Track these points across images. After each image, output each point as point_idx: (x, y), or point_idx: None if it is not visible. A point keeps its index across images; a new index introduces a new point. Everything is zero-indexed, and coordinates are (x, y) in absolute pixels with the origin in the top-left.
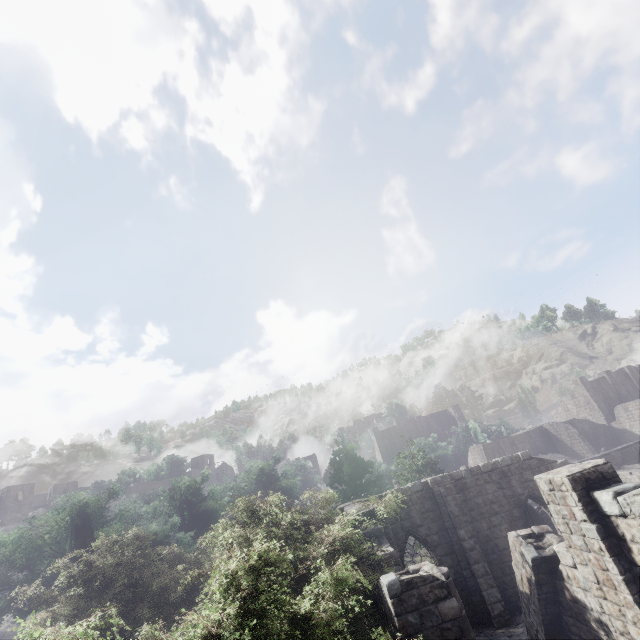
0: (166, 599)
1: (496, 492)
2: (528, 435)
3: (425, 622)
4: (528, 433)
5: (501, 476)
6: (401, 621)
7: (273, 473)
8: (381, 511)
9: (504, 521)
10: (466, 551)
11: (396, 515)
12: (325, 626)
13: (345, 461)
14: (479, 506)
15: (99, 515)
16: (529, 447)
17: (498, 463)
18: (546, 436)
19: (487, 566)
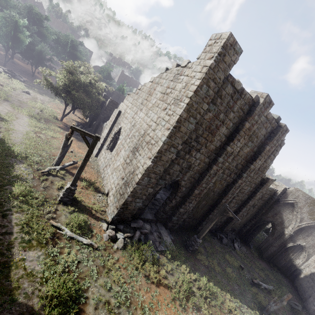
0: (31, 53)
1: None
2: None
3: (105, 100)
4: None
5: None
6: (103, 98)
7: (76, 47)
8: (109, 88)
9: None
10: None
11: (109, 93)
12: (98, 89)
13: (106, 72)
14: None
15: None
16: None
17: None
18: None
19: None
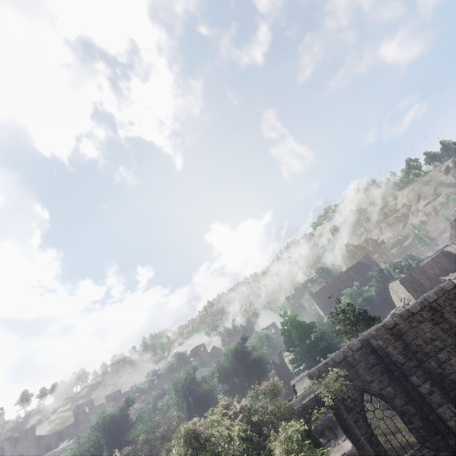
0: None
1: (433, 329)
2: (434, 261)
3: None
4: (433, 259)
5: (432, 312)
6: None
7: (244, 350)
8: (326, 398)
9: (451, 355)
10: (425, 397)
11: (345, 377)
12: None
13: (291, 329)
14: (421, 347)
15: (124, 422)
16: (438, 270)
17: (425, 301)
18: (450, 257)
19: (452, 407)
